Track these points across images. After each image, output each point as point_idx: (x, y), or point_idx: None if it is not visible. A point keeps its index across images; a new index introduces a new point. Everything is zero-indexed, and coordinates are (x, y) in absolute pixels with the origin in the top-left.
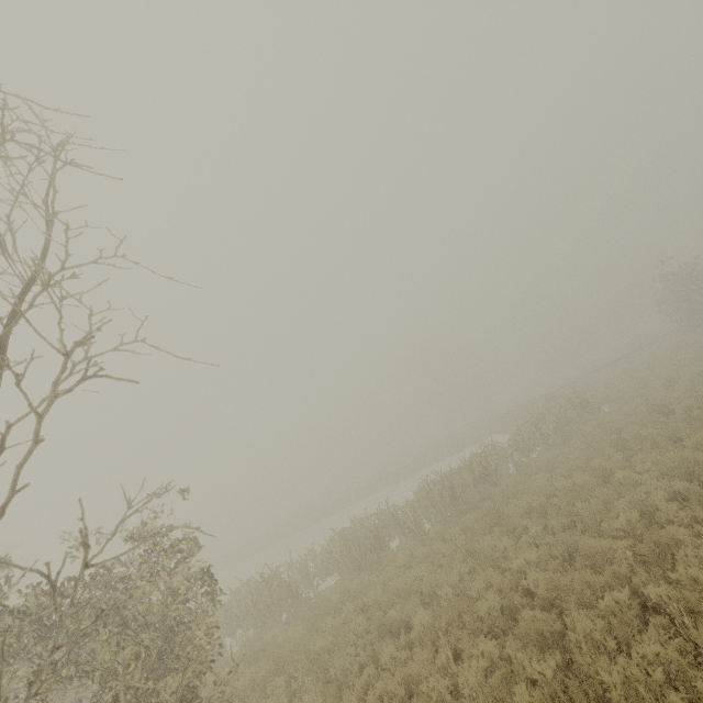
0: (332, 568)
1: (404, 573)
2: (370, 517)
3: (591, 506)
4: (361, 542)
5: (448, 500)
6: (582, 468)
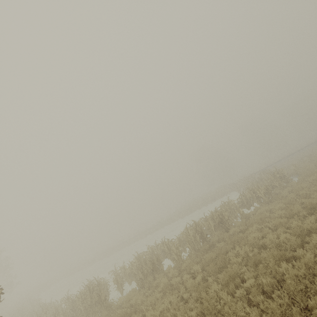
0: (132, 278)
1: (162, 299)
2: (157, 246)
3: (295, 272)
4: (144, 268)
5: (198, 239)
6: (284, 225)
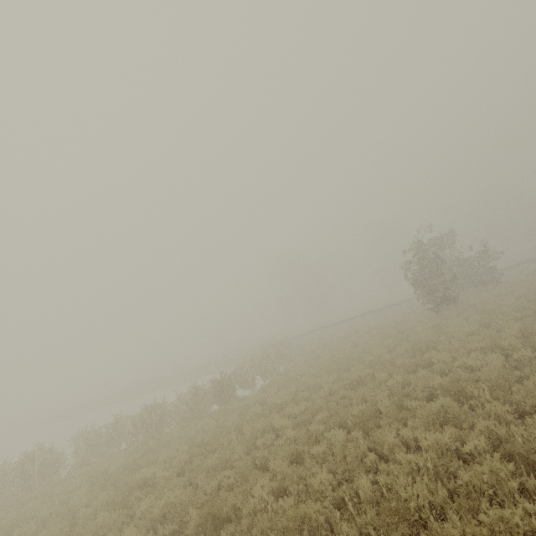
0: None
1: None
2: None
3: None
4: None
5: None
6: None
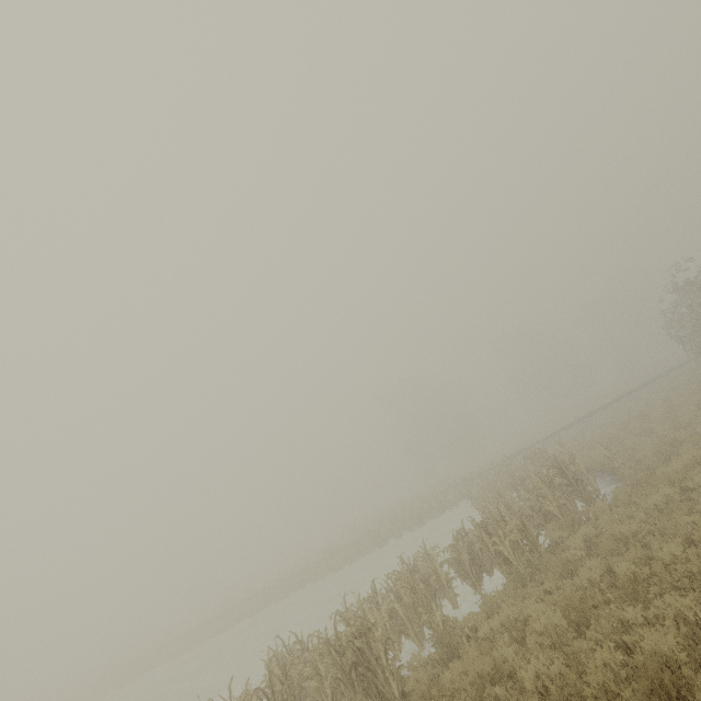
0: None
1: None
2: None
3: None
4: None
5: None
6: None
